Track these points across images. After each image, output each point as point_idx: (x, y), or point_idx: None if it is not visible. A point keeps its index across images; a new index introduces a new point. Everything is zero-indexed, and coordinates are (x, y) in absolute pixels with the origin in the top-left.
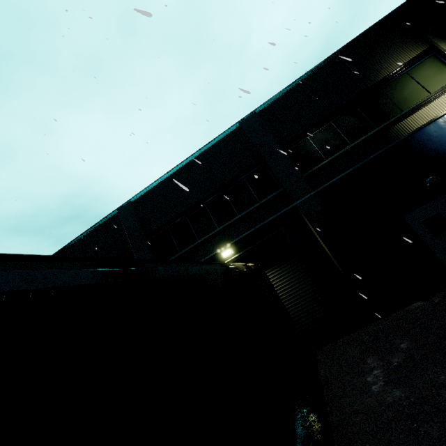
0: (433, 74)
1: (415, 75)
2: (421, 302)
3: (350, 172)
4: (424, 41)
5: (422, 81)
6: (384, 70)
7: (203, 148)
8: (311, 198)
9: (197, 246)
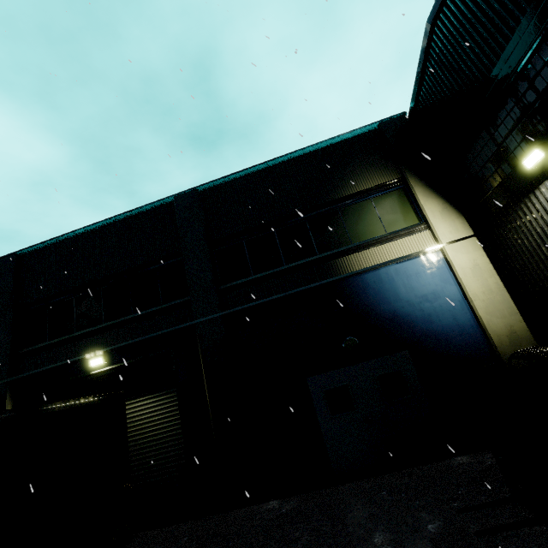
0: (396, 210)
1: (379, 205)
2: (277, 503)
3: (271, 301)
4: (398, 168)
5: (383, 215)
6: (348, 187)
7: (123, 215)
8: (214, 320)
9: (70, 340)
